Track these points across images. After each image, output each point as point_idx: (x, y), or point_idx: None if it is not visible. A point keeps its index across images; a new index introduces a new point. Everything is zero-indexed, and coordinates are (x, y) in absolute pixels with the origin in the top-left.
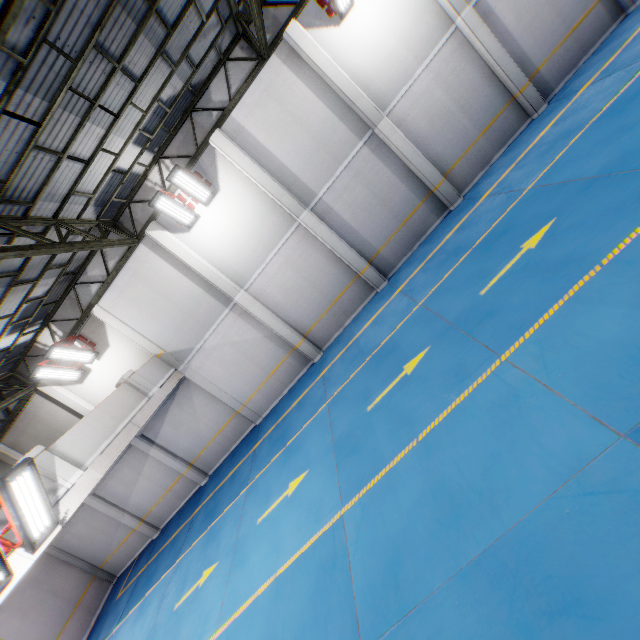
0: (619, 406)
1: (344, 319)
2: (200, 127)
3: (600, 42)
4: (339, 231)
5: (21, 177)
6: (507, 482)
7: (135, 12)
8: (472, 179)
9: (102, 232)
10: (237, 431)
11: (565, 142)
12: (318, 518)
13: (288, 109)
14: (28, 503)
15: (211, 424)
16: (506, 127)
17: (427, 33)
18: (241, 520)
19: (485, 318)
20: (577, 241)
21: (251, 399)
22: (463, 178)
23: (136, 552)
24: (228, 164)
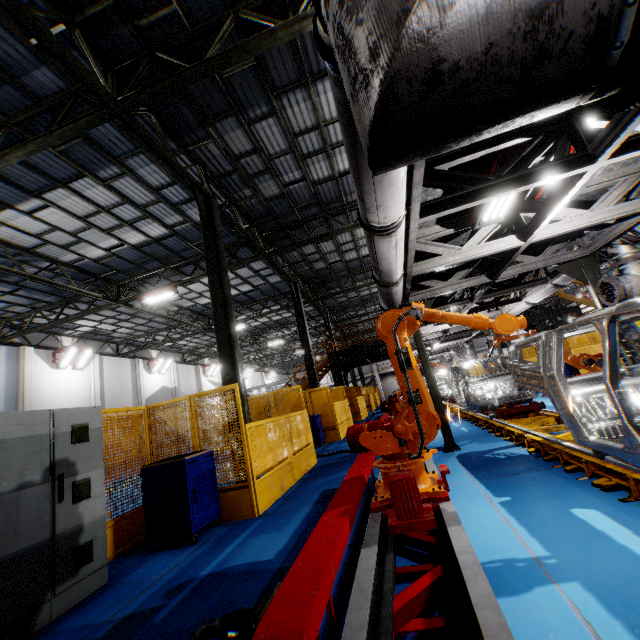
0: None
1: None
2: None
3: None
4: None
5: None
6: None
7: None
8: None
9: None
10: None
11: None
12: None
13: None
14: None
15: None
16: None
17: None
18: None
19: None
20: None
21: None
22: None
23: None
24: None
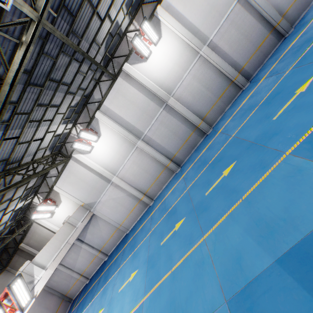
0: (229, 284)
1: (162, 186)
2: (91, 110)
3: (273, 51)
4: (156, 147)
5: (15, 154)
6: (191, 308)
7: (52, 87)
8: (216, 119)
9: (53, 160)
10: (119, 236)
11: (249, 113)
12: (136, 298)
13: (127, 98)
14: (20, 292)
15: (107, 233)
16: (230, 95)
17: (187, 59)
18: (114, 287)
19: (204, 210)
20: (239, 180)
21: (123, 222)
22: (212, 119)
23: (80, 288)
24: (104, 124)
